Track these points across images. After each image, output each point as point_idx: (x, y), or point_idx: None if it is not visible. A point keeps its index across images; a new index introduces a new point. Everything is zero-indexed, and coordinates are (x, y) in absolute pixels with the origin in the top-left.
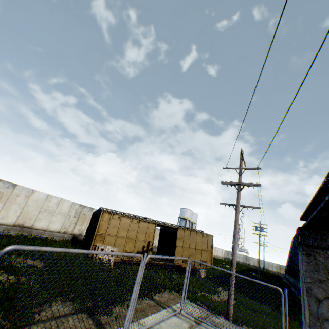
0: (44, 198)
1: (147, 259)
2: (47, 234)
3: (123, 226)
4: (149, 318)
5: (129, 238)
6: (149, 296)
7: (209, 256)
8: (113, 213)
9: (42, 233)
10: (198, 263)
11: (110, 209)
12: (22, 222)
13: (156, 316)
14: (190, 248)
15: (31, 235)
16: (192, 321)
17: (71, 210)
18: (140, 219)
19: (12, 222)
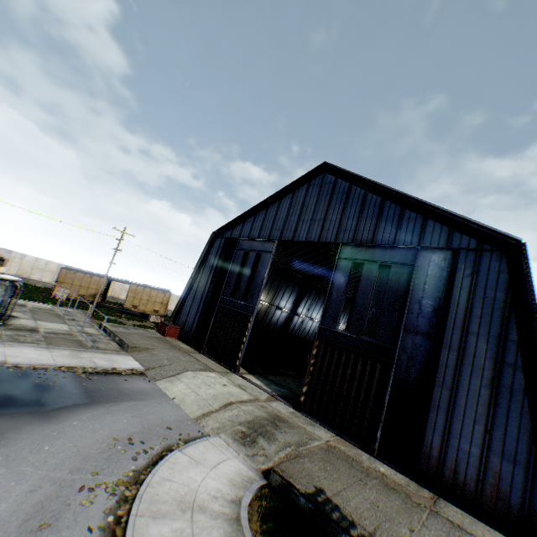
0: (35, 260)
1: (98, 301)
2: (41, 283)
3: (78, 278)
4: (35, 303)
5: (83, 286)
6: (60, 306)
7: (164, 307)
8: (71, 269)
9: (38, 283)
10: (150, 311)
11: (75, 268)
12: (22, 275)
13: (40, 304)
14: (143, 299)
15: (30, 283)
16: (58, 309)
17: (60, 269)
18: (93, 275)
19: (15, 274)
